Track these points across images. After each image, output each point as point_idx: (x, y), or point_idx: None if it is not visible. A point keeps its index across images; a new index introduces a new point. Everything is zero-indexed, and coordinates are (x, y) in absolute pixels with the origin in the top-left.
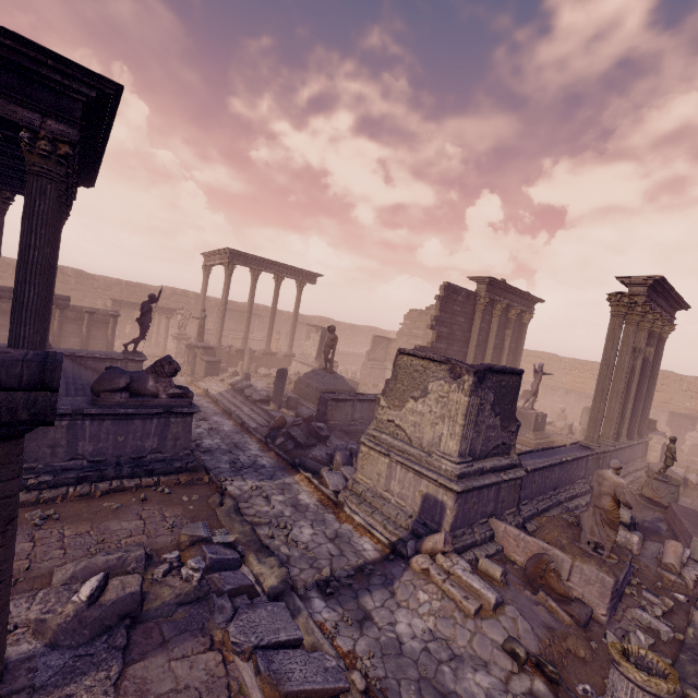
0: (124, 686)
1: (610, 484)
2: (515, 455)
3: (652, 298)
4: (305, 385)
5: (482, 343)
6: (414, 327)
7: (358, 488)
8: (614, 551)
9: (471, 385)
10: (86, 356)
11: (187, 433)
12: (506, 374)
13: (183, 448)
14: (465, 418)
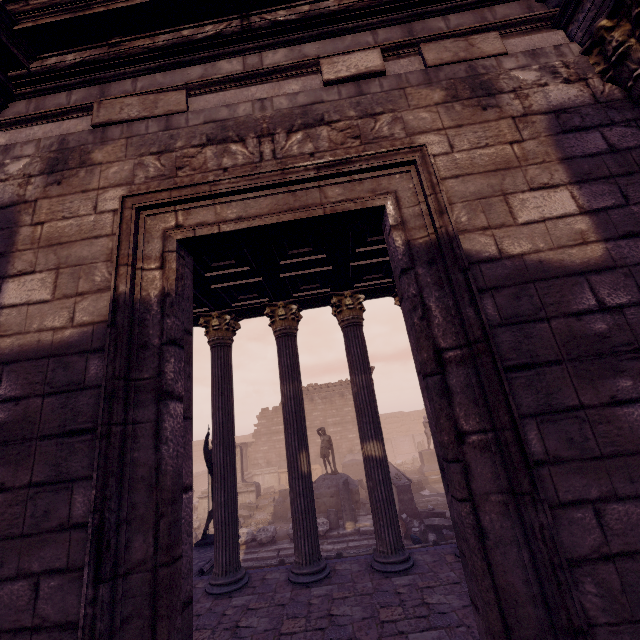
0: None
1: None
2: None
3: None
4: (330, 496)
5: None
6: (273, 424)
7: None
8: None
9: None
10: (210, 566)
11: None
12: None
13: None
14: None
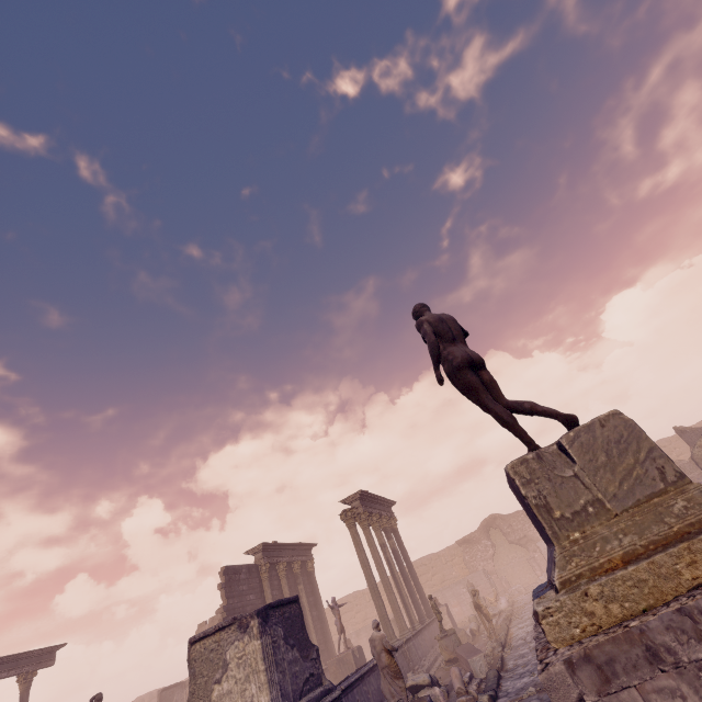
0: None
1: (378, 641)
2: (327, 681)
3: (367, 505)
4: None
5: None
6: None
7: None
8: (416, 701)
9: (259, 626)
10: None
11: None
12: (286, 605)
13: None
14: (264, 661)
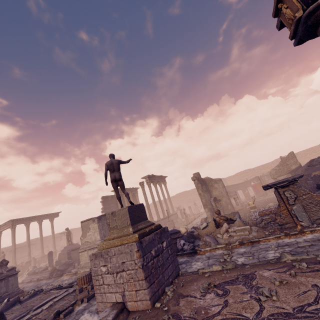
0: (22, 304)
1: None
2: None
3: (151, 179)
4: (62, 254)
5: None
6: None
7: (81, 265)
8: None
9: (97, 221)
10: None
11: (16, 281)
12: None
13: (16, 287)
14: (98, 229)
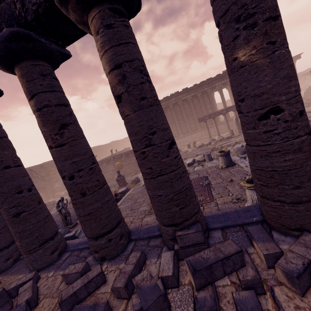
0: None
1: None
2: None
3: None
4: (307, 92)
5: None
6: None
7: None
8: None
9: None
10: None
11: None
12: None
13: None
14: None
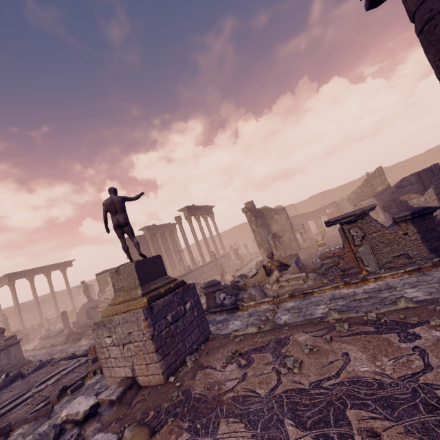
0: (25, 380)
1: None
2: None
3: (192, 212)
4: (81, 313)
5: (159, 251)
6: None
7: None
8: None
9: None
10: None
11: (20, 351)
12: None
13: (21, 357)
14: None
